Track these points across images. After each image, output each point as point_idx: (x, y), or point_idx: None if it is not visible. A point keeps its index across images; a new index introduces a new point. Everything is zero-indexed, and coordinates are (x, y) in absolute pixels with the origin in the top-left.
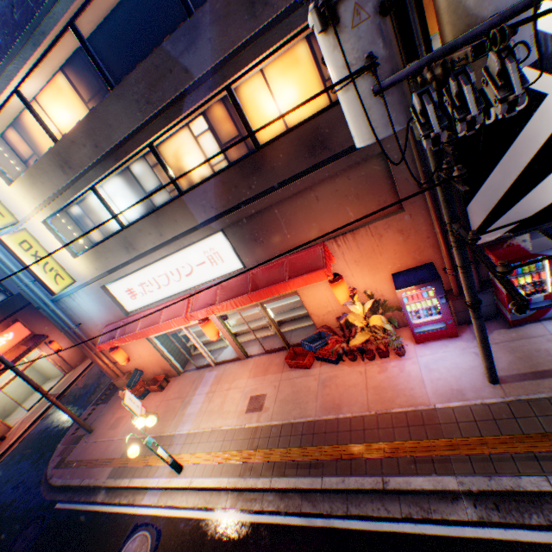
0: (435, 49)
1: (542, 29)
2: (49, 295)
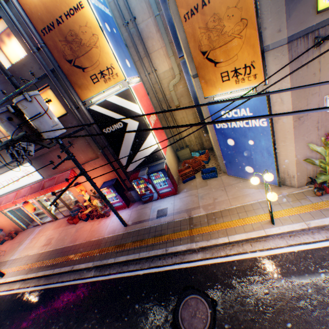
0: (89, 104)
1: (118, 103)
2: None
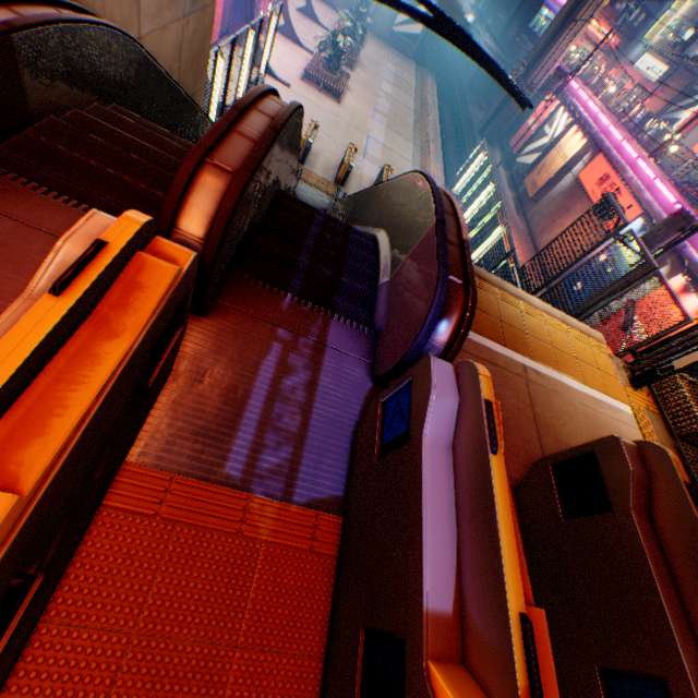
0: None
1: None
2: (640, 39)
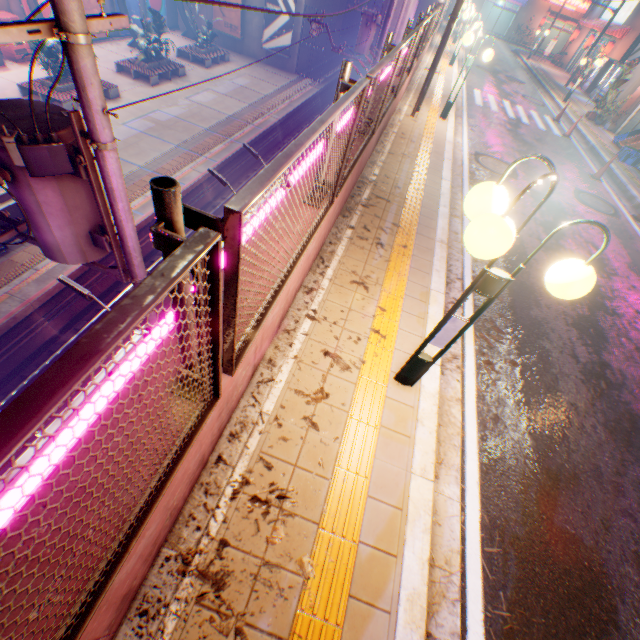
0: None
1: None
2: None
